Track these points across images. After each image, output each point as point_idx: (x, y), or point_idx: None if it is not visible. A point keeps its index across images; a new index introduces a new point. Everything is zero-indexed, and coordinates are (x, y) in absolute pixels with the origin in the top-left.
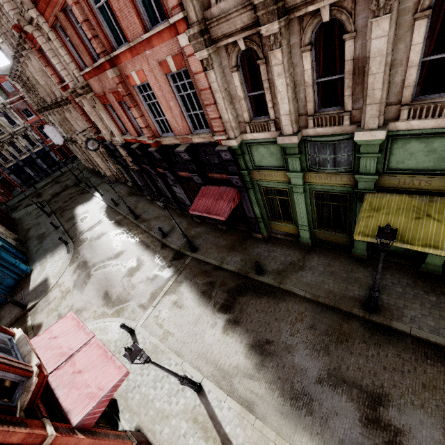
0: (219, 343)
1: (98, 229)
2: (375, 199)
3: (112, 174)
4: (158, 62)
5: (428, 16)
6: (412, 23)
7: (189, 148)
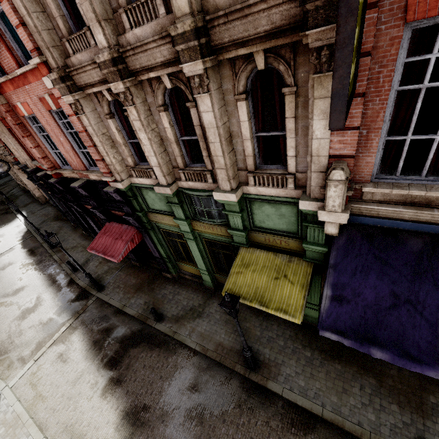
0: (92, 411)
1: (6, 258)
2: (247, 254)
3: (41, 194)
4: (39, 98)
5: (245, 99)
6: (236, 102)
7: (86, 184)
